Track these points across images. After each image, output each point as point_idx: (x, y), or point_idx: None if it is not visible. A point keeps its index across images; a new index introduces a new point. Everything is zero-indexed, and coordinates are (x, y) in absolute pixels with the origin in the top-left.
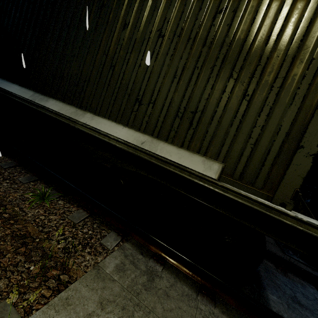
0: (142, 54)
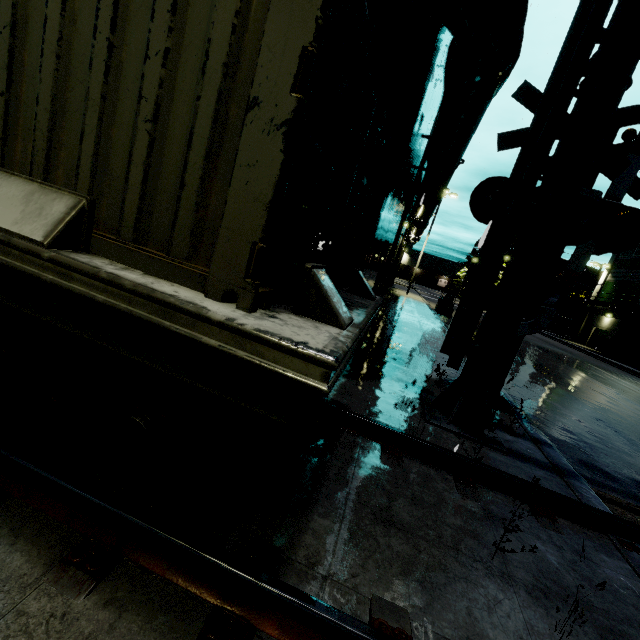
0: None
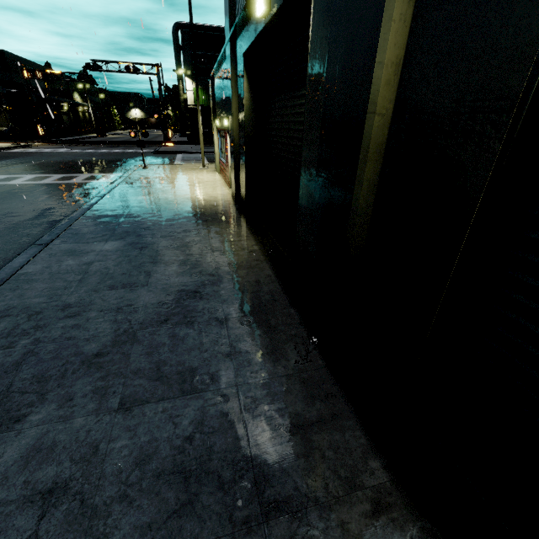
0: None
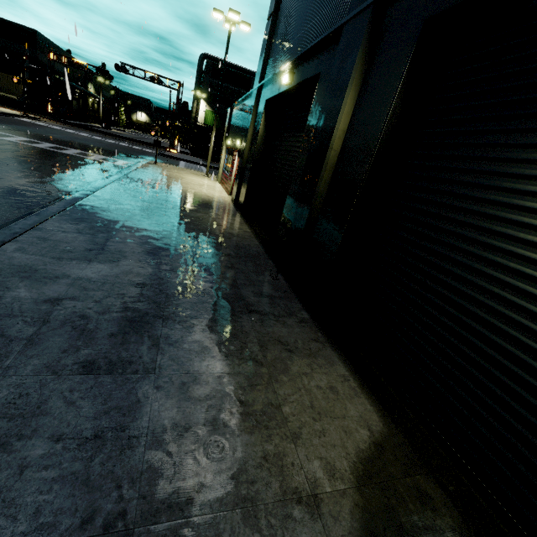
0: None
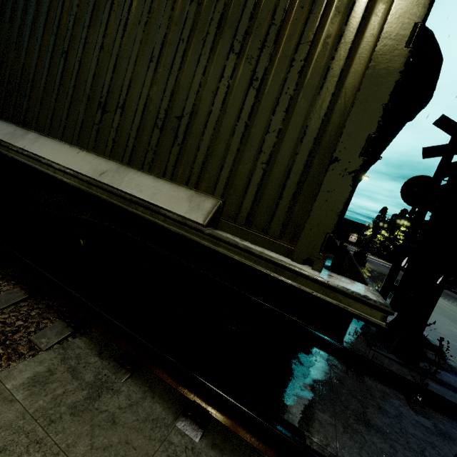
0: (105, 28)
